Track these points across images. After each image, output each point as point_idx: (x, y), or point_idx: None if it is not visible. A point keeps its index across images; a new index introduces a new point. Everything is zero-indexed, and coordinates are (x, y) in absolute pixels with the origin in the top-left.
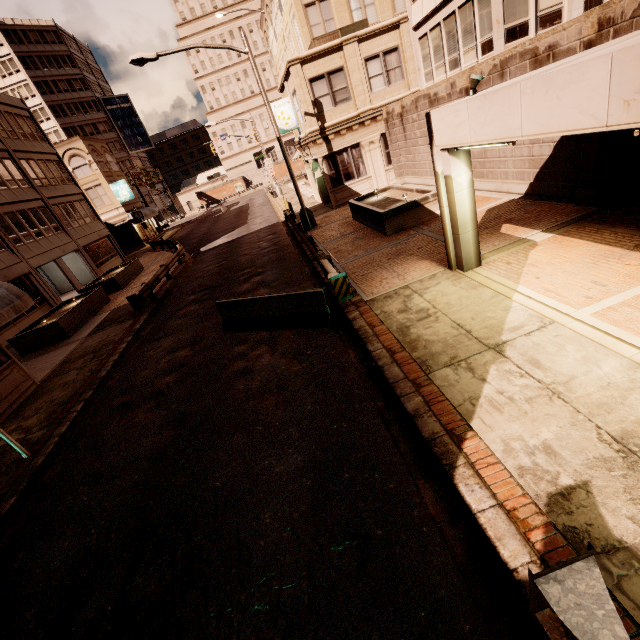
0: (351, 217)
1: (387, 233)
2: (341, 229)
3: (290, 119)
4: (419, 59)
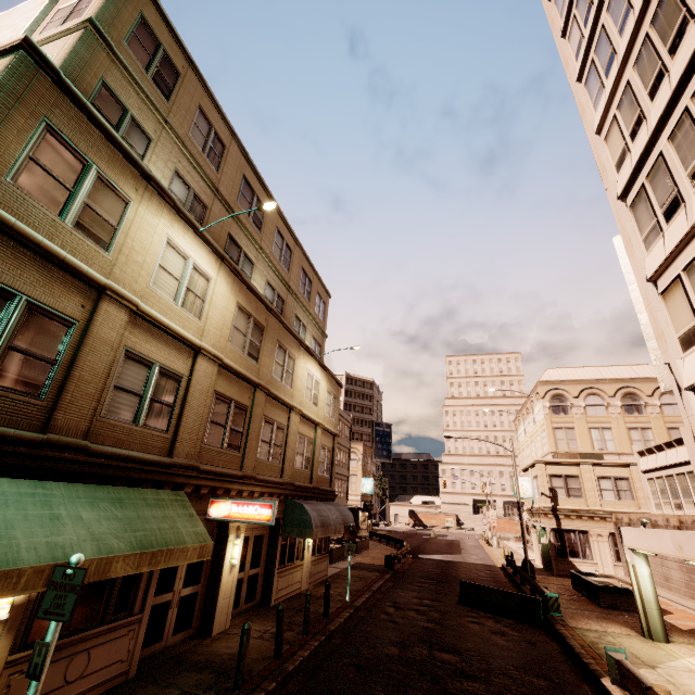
0: (571, 586)
1: (601, 604)
2: (559, 589)
3: (527, 491)
4: (648, 491)
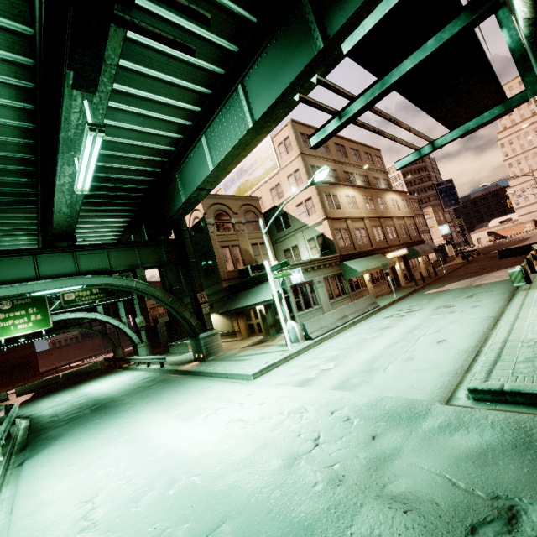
0: None
1: None
2: None
3: None
4: None
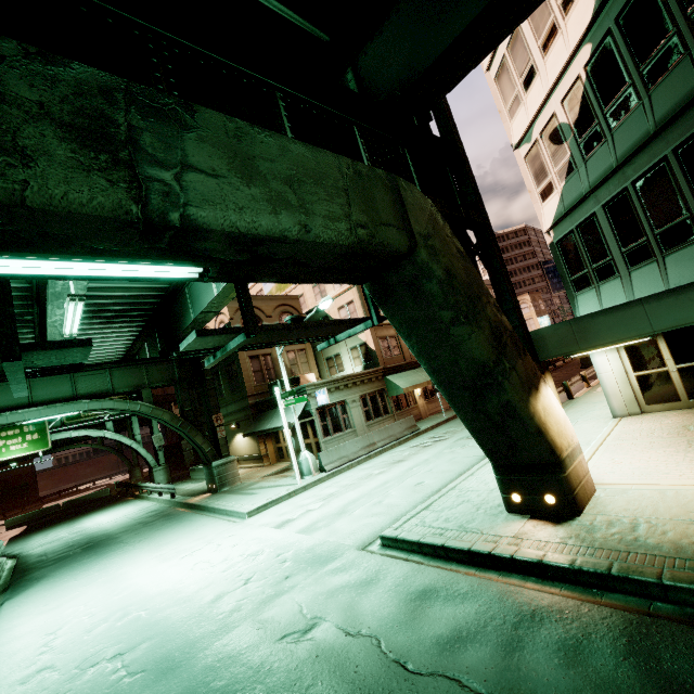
0: None
1: None
2: None
3: None
4: None
